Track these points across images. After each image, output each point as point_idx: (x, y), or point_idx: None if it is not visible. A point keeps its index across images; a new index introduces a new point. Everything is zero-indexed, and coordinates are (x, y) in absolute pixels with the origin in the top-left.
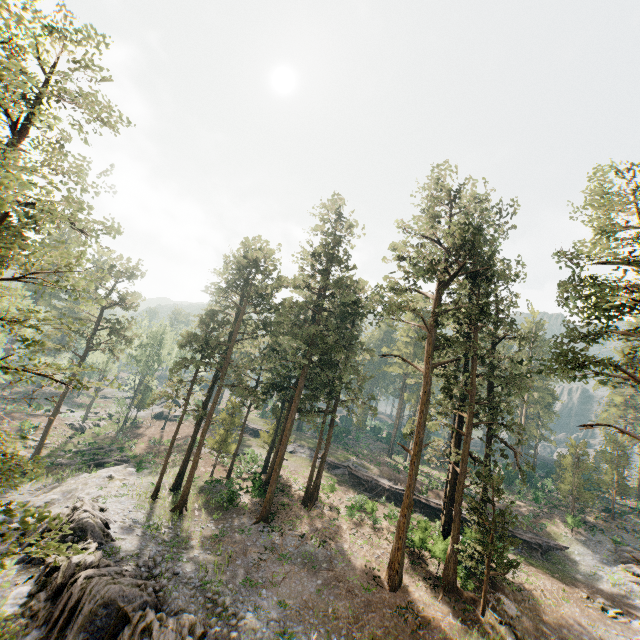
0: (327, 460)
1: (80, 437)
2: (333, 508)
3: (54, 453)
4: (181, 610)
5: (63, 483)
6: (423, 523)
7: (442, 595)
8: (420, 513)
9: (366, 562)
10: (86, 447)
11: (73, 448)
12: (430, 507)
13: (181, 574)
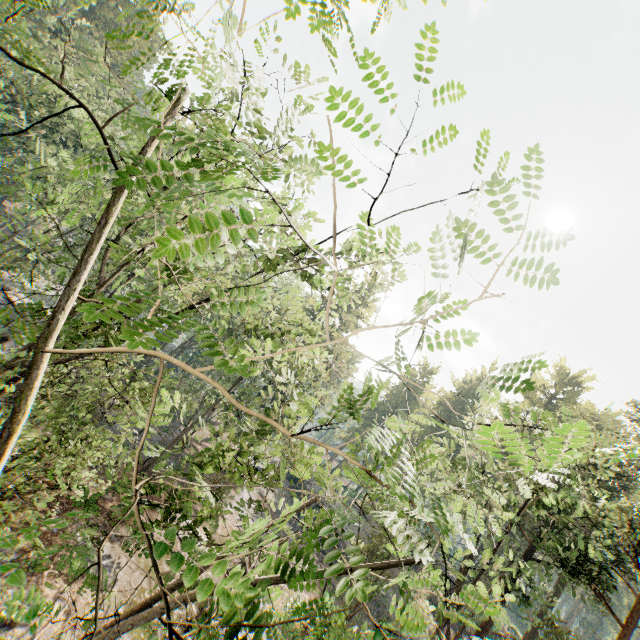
0: None
1: None
2: None
3: None
4: None
5: None
6: None
7: (431, 603)
8: None
9: None
10: None
11: None
12: None
13: None
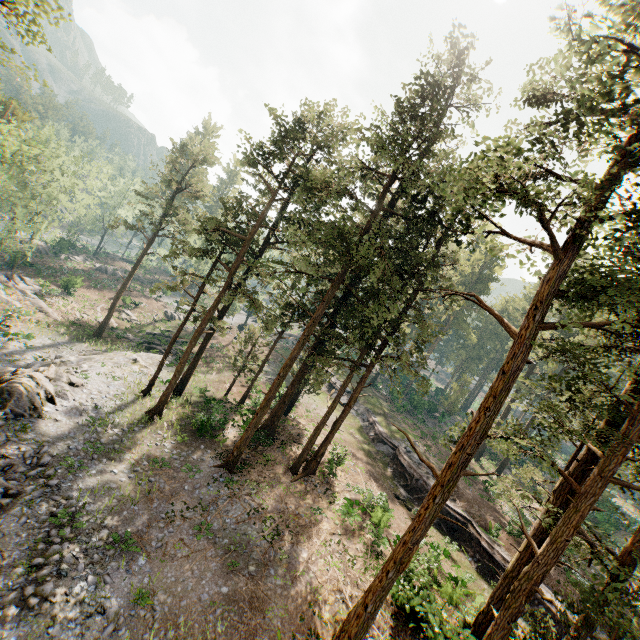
0: (376, 429)
1: (165, 323)
2: (329, 492)
3: (133, 329)
4: (3, 535)
5: (107, 353)
6: (449, 587)
7: None
8: (472, 558)
9: (316, 598)
10: (161, 332)
11: (150, 330)
12: (492, 558)
13: (65, 487)
